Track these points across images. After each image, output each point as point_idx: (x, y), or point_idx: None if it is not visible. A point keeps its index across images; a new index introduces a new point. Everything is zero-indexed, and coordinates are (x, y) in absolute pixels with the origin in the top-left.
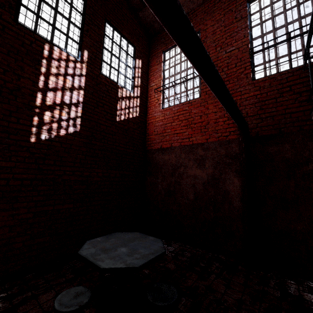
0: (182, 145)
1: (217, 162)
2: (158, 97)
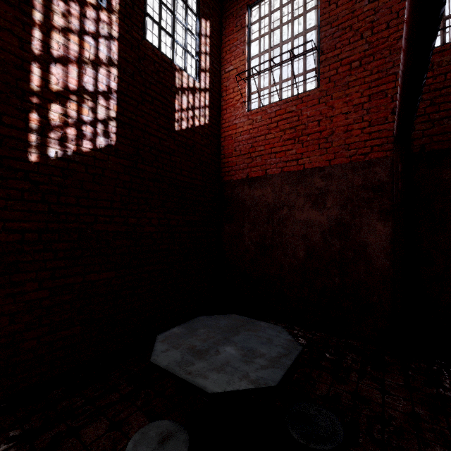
0: (285, 172)
1: (347, 197)
2: (241, 91)
